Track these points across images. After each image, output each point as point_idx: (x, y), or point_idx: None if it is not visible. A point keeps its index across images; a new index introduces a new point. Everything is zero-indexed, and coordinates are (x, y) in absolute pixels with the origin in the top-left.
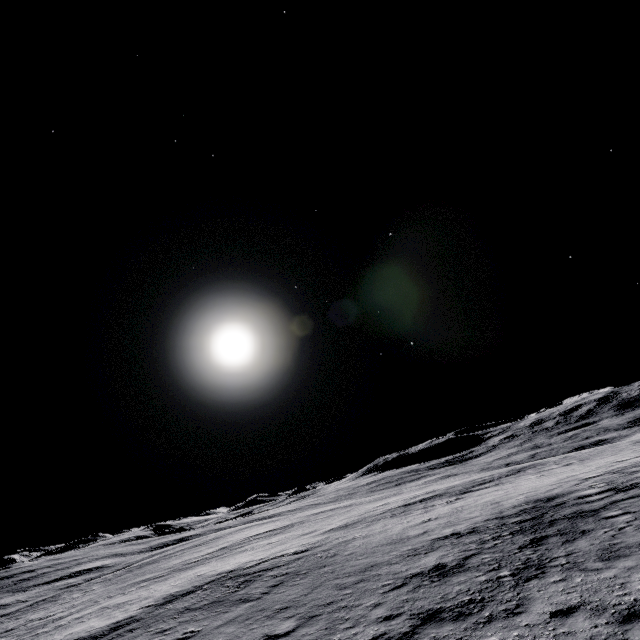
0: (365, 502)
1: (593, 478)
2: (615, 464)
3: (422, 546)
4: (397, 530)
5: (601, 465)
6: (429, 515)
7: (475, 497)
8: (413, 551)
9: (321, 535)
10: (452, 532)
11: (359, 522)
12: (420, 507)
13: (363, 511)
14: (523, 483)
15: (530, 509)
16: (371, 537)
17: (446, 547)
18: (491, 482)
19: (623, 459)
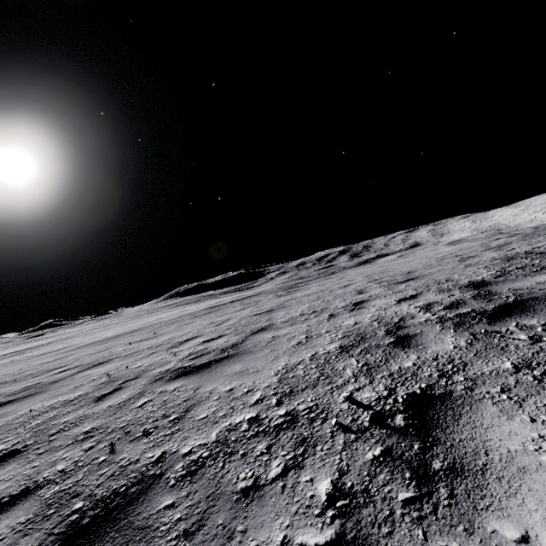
0: (159, 313)
1: (506, 246)
2: (484, 244)
3: (333, 374)
4: (207, 333)
5: (459, 249)
6: (263, 308)
7: (320, 286)
8: (310, 403)
9: (62, 354)
10: (391, 321)
11: (139, 330)
12: (236, 305)
13: (153, 319)
14: (373, 270)
15: (529, 266)
16: (145, 352)
17: (505, 377)
18: (314, 280)
19: (476, 244)
